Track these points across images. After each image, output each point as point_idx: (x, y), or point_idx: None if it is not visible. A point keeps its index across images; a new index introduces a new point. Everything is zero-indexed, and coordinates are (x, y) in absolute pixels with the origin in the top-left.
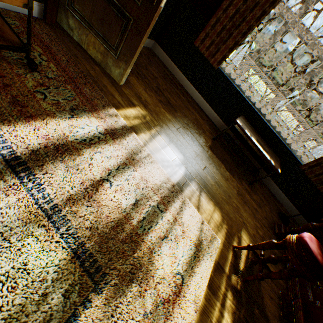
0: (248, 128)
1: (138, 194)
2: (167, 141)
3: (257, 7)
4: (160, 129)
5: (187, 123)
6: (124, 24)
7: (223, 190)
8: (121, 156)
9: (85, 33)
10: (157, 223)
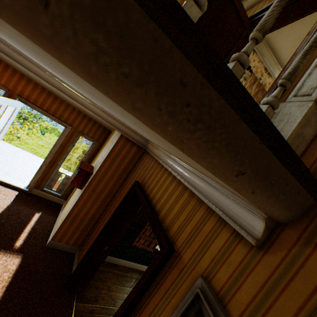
0: None
1: None
2: None
3: None
4: None
5: None
6: None
7: None
8: None
9: None
10: None
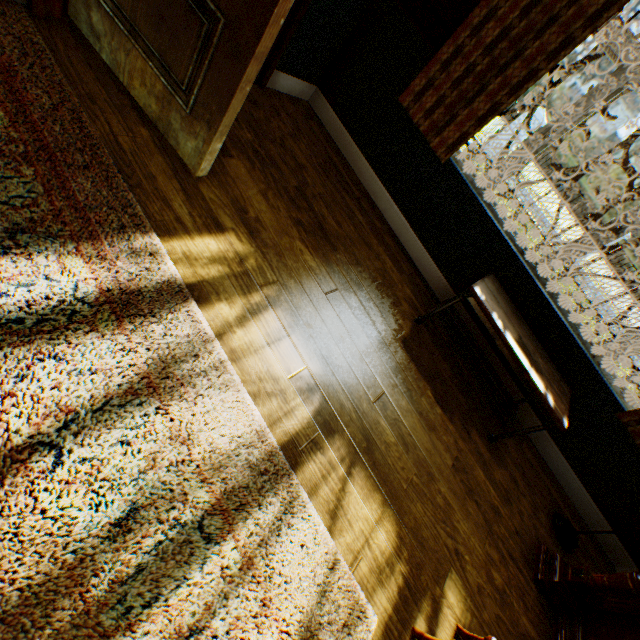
0: (501, 309)
1: (148, 484)
2: (291, 324)
3: (553, 26)
4: (279, 292)
5: (357, 280)
6: (205, 31)
7: (417, 457)
8: (129, 367)
9: (125, 46)
10: (182, 582)
